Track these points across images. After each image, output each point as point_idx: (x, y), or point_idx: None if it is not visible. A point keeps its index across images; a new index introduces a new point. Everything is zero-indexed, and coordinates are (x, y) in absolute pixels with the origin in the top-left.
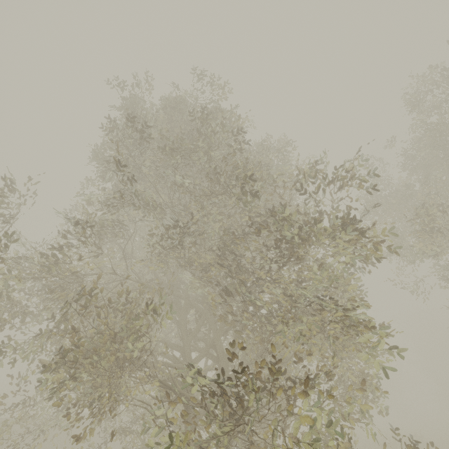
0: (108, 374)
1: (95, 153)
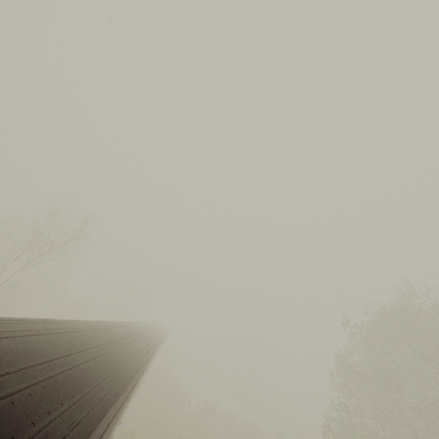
0: None
1: None
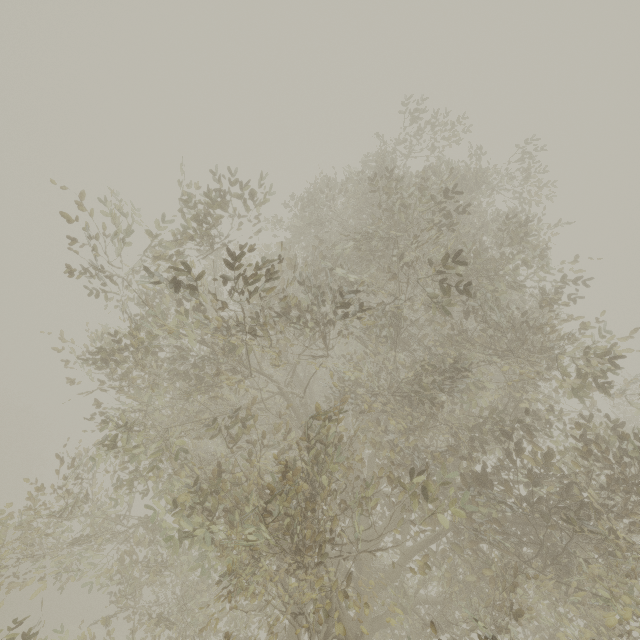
0: (249, 552)
1: (303, 199)
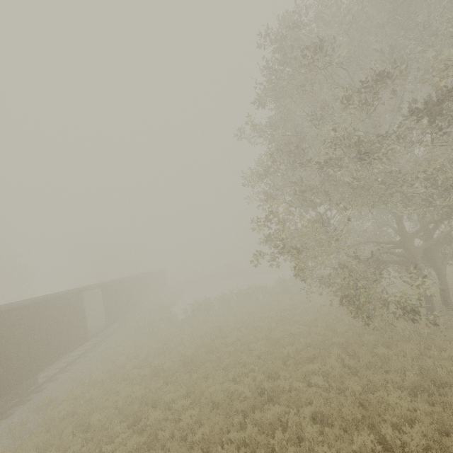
0: None
1: None
